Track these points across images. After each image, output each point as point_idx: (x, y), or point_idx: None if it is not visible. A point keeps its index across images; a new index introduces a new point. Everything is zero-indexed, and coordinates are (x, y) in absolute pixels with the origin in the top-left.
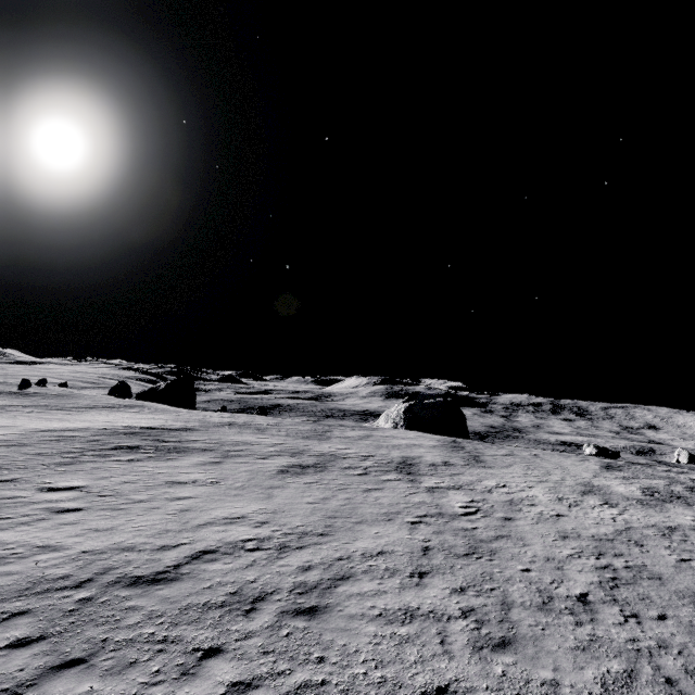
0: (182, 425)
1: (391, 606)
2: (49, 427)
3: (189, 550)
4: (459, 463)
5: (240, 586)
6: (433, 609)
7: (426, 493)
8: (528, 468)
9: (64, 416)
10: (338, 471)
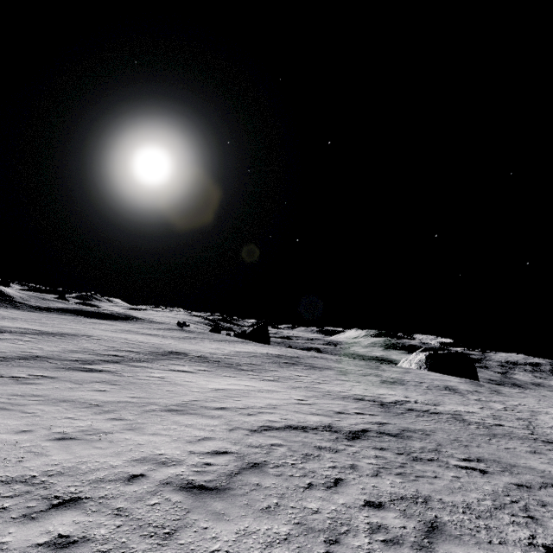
0: (291, 355)
1: (492, 423)
2: (236, 350)
3: (391, 399)
4: (486, 392)
5: (427, 410)
6: (510, 426)
7: (475, 401)
8: (539, 400)
9: (229, 345)
10: (412, 386)
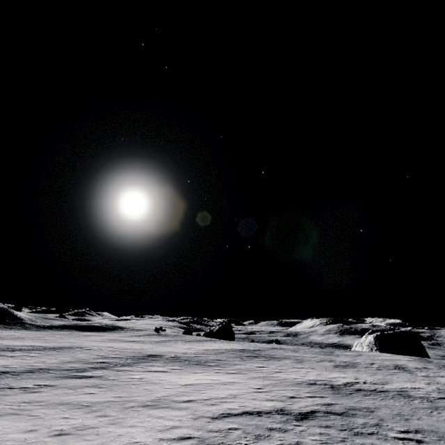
0: (253, 348)
1: (436, 396)
2: (205, 348)
3: (341, 382)
4: (434, 368)
5: (374, 389)
6: None
7: (423, 377)
8: None
9: (199, 344)
10: (363, 368)
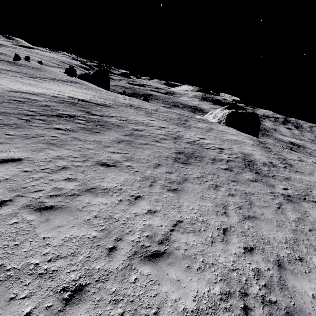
0: (103, 101)
1: None
2: (20, 89)
3: None
4: (279, 165)
5: None
6: None
7: (289, 205)
8: None
9: (33, 82)
10: (211, 164)
